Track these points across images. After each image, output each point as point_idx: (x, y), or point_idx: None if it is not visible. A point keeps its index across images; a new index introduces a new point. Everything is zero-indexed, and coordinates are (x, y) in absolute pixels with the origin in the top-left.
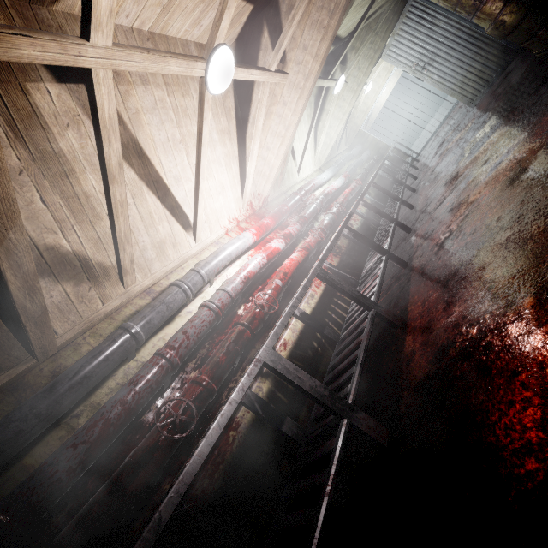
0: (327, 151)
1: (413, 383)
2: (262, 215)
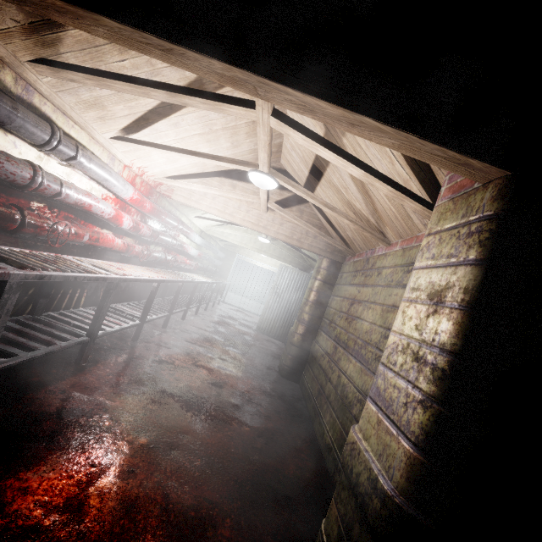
0: (218, 235)
1: (35, 407)
2: (152, 195)
